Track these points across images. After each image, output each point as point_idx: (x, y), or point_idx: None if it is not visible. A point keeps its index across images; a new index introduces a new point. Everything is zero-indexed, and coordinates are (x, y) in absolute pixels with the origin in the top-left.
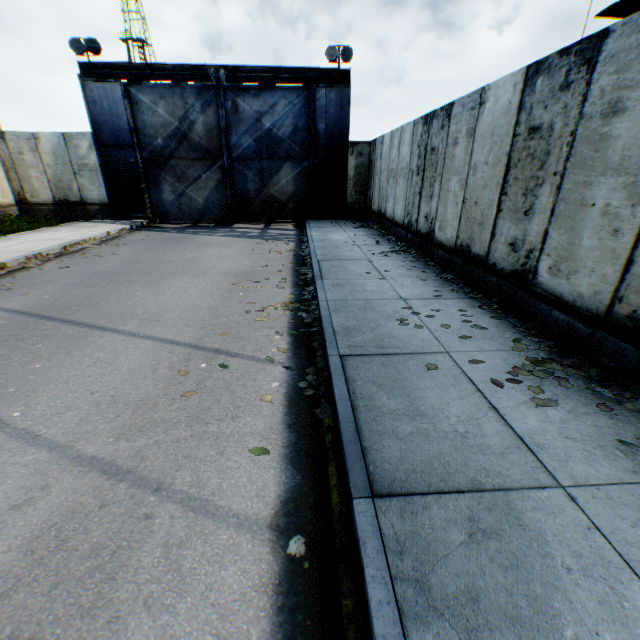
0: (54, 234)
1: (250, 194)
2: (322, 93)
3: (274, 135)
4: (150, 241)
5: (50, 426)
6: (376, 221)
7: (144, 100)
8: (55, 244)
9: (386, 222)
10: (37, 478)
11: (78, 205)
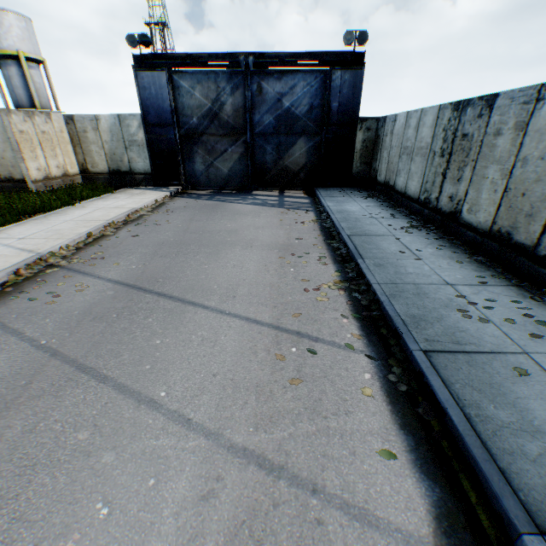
0: (115, 202)
1: (267, 165)
2: (338, 75)
3: (292, 113)
4: (191, 209)
5: (194, 409)
6: (382, 191)
7: (184, 85)
8: (120, 212)
9: (395, 194)
10: (207, 467)
11: (127, 174)
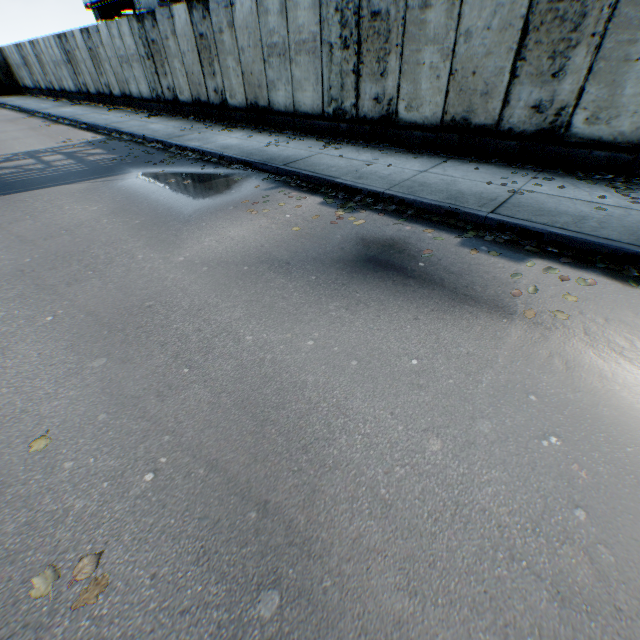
0: None
1: None
2: None
3: None
4: None
5: None
6: (28, 93)
7: None
8: None
9: (31, 91)
10: None
11: None
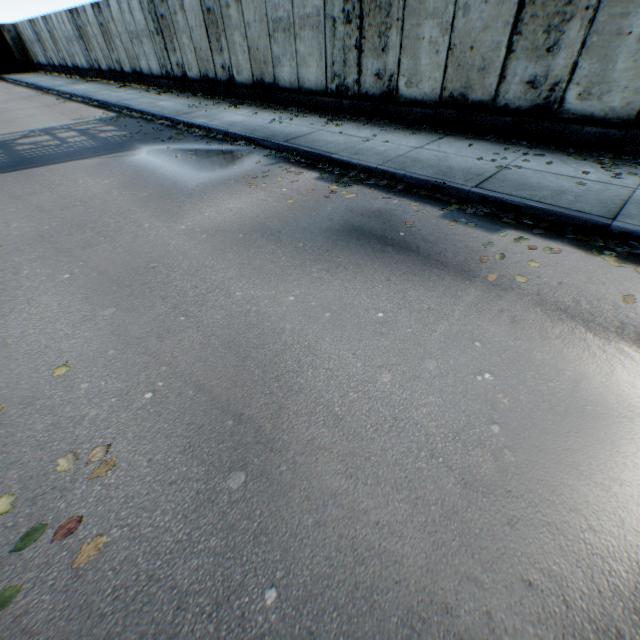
0: None
1: None
2: None
3: None
4: None
5: None
6: (41, 70)
7: None
8: None
9: (45, 68)
10: None
11: None
